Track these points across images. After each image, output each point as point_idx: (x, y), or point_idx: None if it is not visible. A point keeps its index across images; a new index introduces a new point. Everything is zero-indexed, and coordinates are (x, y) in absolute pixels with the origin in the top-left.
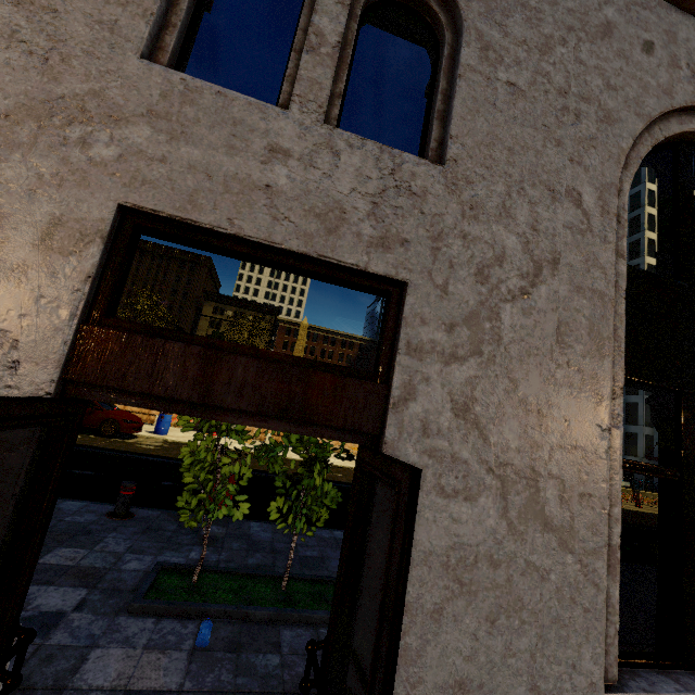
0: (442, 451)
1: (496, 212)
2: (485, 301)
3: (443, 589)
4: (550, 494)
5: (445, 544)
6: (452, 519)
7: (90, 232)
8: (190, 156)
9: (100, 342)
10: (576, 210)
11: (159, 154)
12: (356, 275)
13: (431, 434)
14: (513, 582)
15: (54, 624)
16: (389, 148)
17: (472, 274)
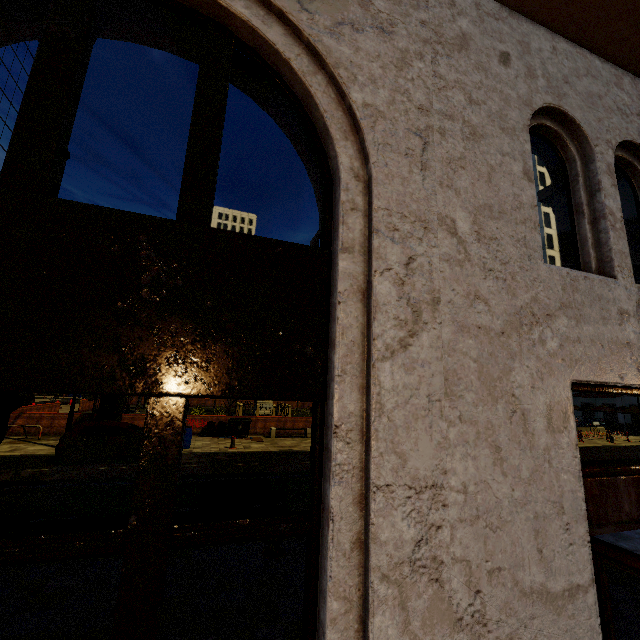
0: None
1: None
2: None
3: None
4: None
5: None
6: None
7: (566, 410)
8: (589, 333)
9: (588, 491)
10: None
11: (575, 336)
12: None
13: None
14: None
15: None
16: None
17: None
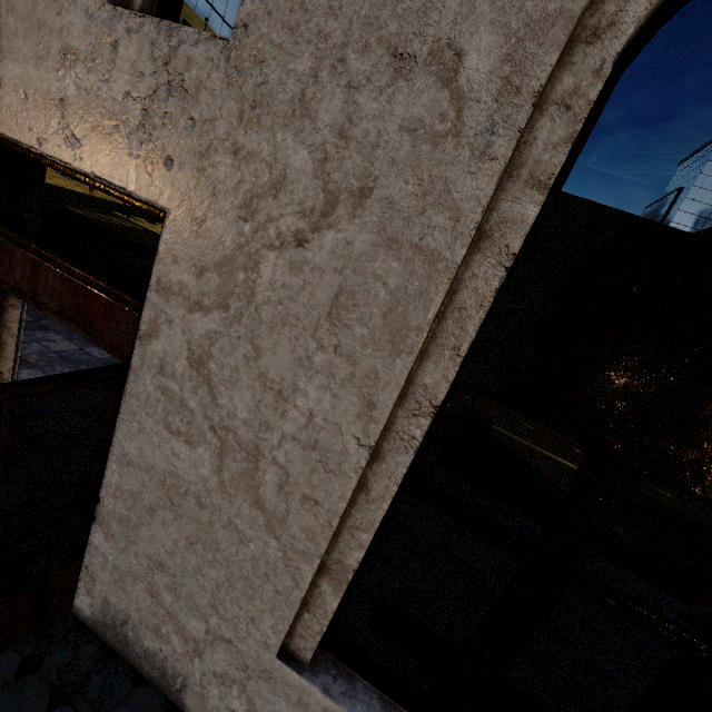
0: (173, 393)
1: (289, 109)
2: (245, 244)
3: (158, 498)
4: (269, 478)
5: (165, 468)
6: (173, 452)
7: None
8: (14, 74)
9: None
10: (438, 91)
11: None
12: (135, 199)
13: (167, 375)
14: (214, 527)
15: None
16: (167, 23)
17: (237, 206)
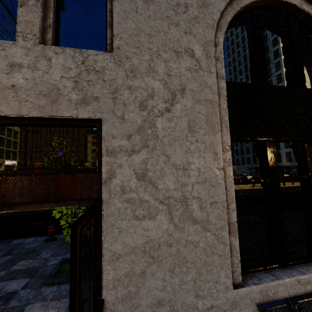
0: (134, 198)
1: (146, 70)
2: (146, 119)
3: (144, 262)
4: (194, 206)
5: (142, 242)
6: (144, 229)
7: None
8: None
9: None
10: (191, 59)
11: None
12: (75, 121)
13: (127, 192)
14: (180, 251)
15: (12, 298)
16: (79, 49)
17: (137, 106)
